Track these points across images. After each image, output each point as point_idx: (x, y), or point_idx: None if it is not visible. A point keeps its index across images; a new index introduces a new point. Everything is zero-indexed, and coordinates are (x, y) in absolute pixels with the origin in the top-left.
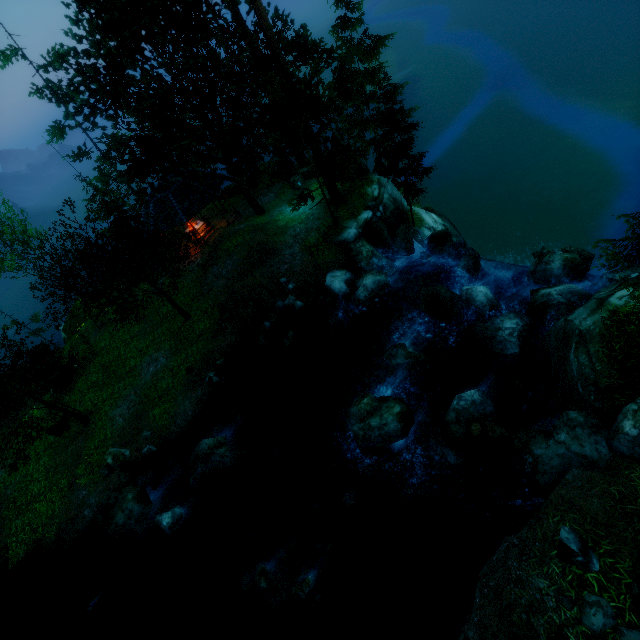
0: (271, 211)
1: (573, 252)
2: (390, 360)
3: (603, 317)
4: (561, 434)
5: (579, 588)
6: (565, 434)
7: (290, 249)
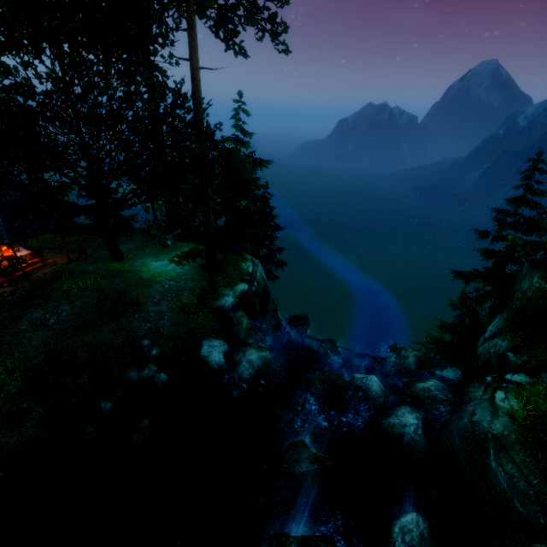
0: (131, 260)
1: (416, 350)
2: (293, 466)
3: (508, 421)
4: None
5: None
6: None
7: (156, 305)
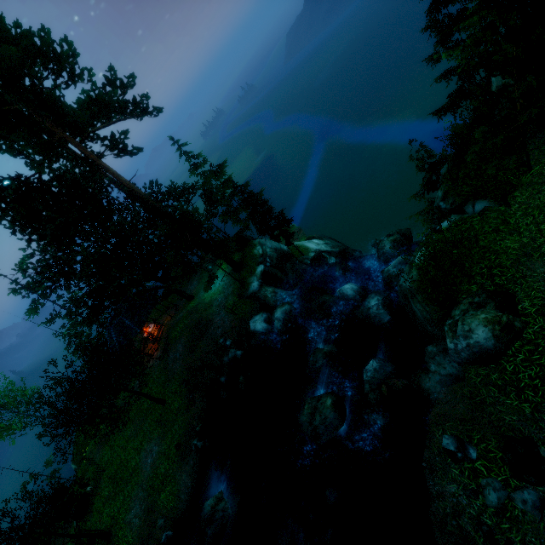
0: (198, 294)
1: (394, 234)
2: (314, 365)
3: (415, 275)
4: (431, 366)
5: (475, 478)
6: (433, 365)
7: (219, 316)
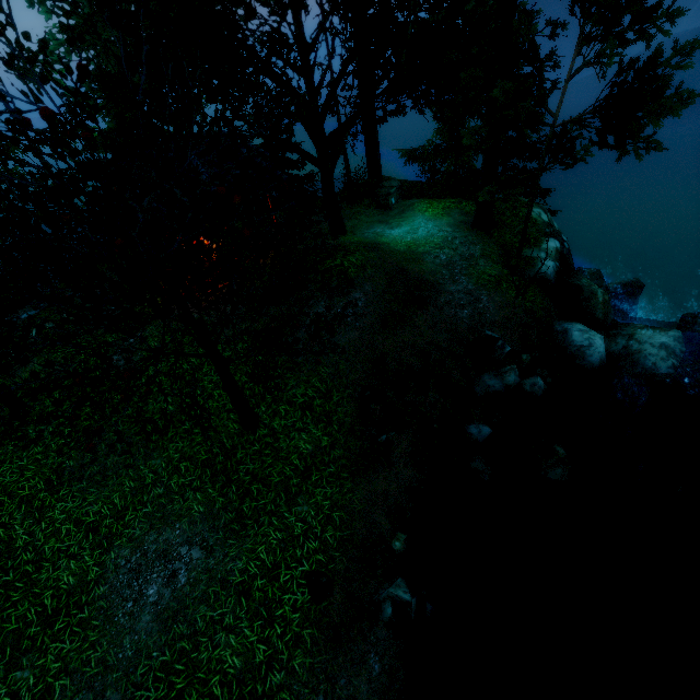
0: (357, 232)
1: None
2: None
3: None
4: None
5: None
6: None
7: (455, 283)
